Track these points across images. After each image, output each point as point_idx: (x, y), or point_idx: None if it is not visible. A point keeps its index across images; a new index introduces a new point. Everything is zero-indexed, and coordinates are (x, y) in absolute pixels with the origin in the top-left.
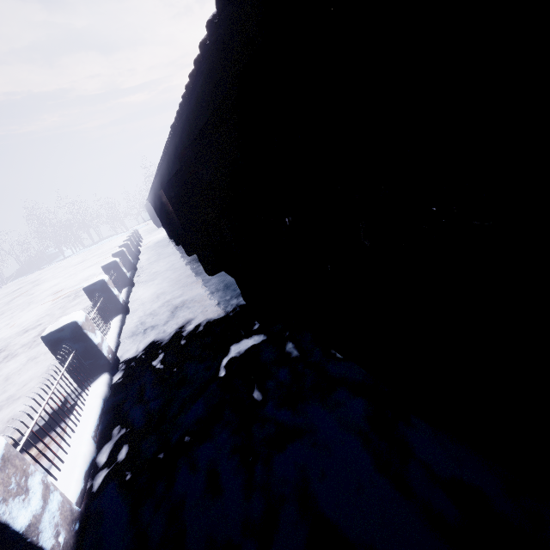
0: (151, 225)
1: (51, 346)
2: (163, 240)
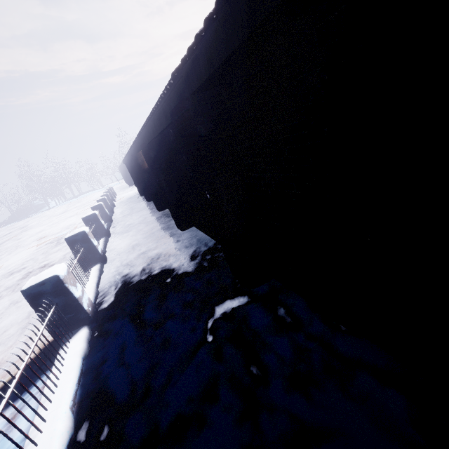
0: (123, 183)
1: (31, 300)
2: (135, 196)
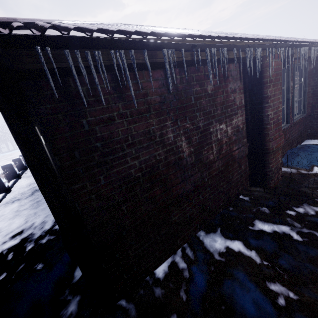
0: None
1: None
2: None
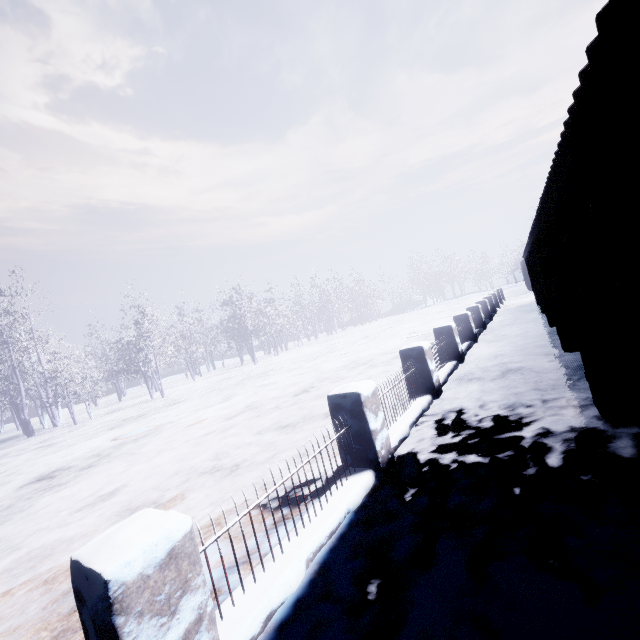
0: (522, 287)
1: (402, 359)
2: (528, 304)
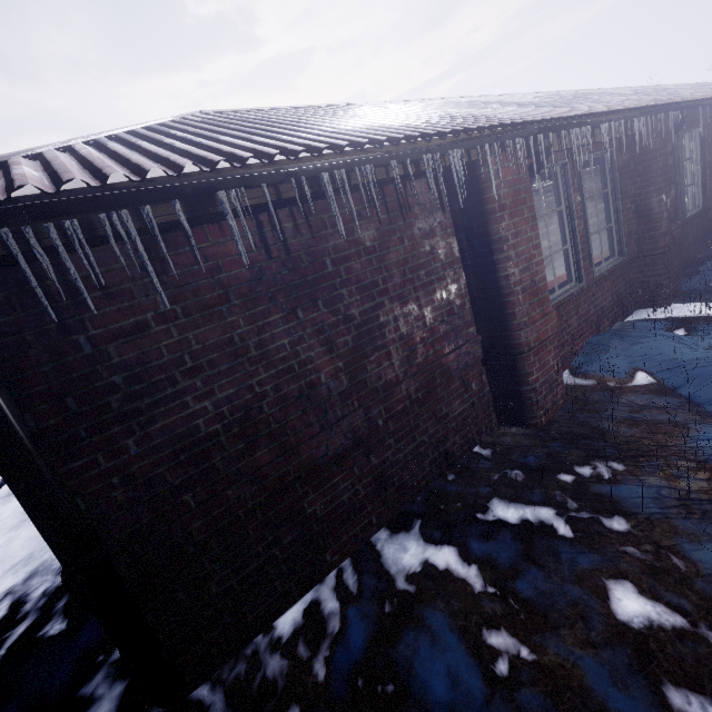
0: None
1: None
2: None
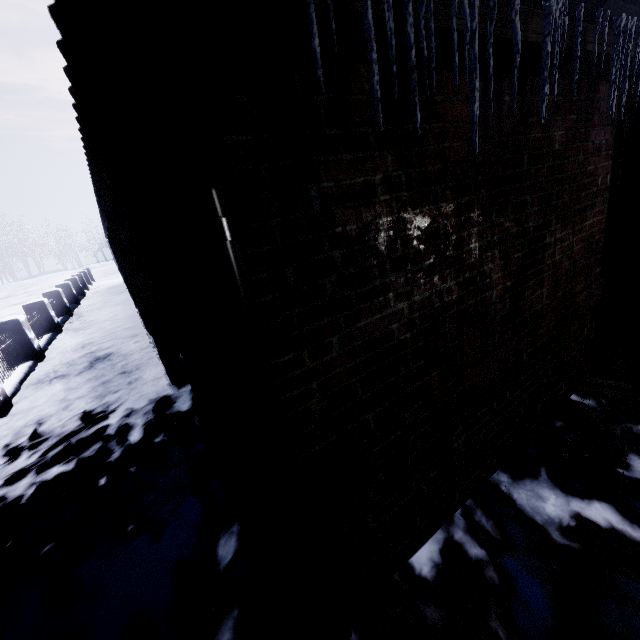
0: (113, 266)
1: None
2: (118, 286)
